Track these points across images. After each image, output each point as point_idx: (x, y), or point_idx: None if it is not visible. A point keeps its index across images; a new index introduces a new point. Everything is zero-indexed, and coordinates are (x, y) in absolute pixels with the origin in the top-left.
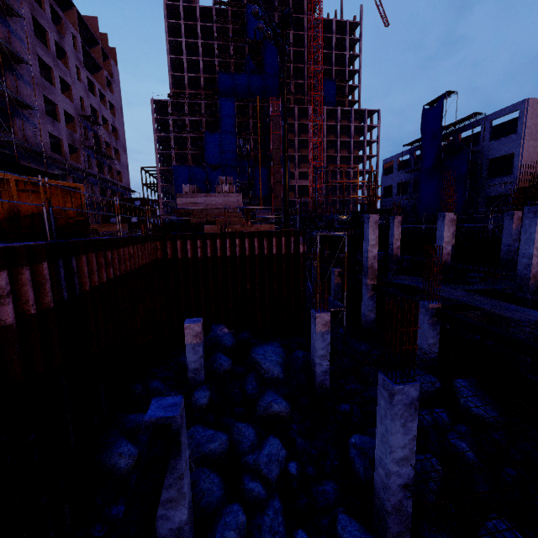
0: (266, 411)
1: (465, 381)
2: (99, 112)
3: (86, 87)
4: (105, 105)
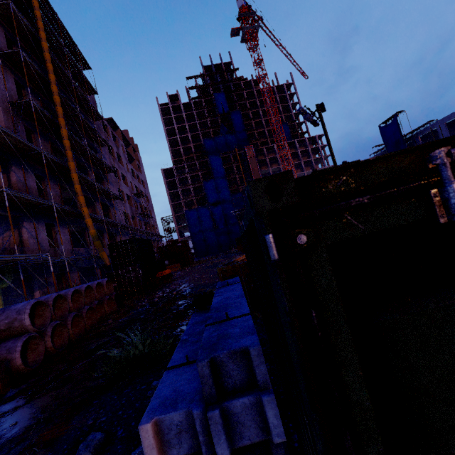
0: None
1: None
2: (139, 188)
3: (131, 174)
4: (139, 182)
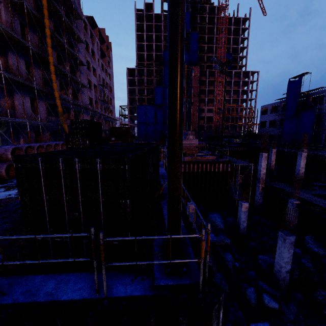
0: (221, 242)
1: (309, 237)
2: (105, 80)
3: (101, 68)
4: (107, 75)
